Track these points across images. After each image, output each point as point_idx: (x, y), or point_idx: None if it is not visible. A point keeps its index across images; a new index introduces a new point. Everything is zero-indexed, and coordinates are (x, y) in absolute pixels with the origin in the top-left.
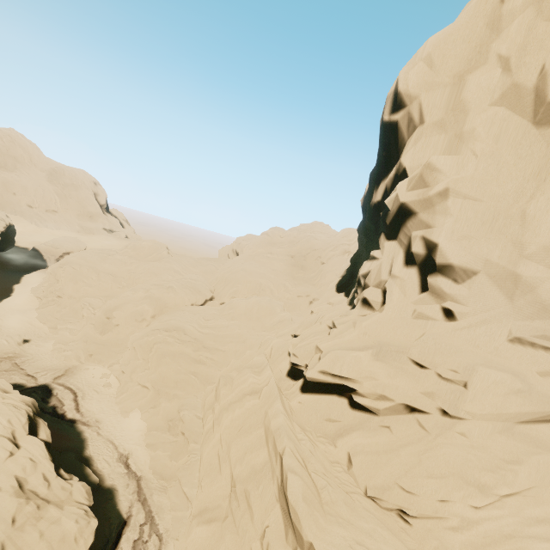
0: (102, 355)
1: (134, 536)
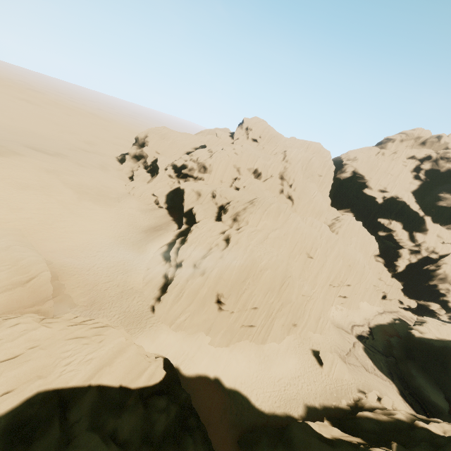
0: (329, 304)
1: (401, 317)
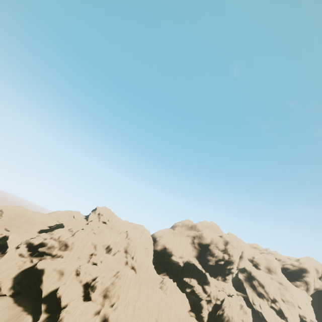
0: None
1: None
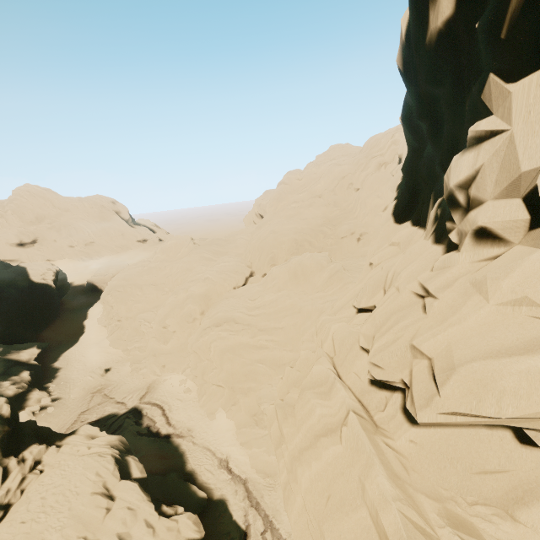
0: (173, 363)
1: None
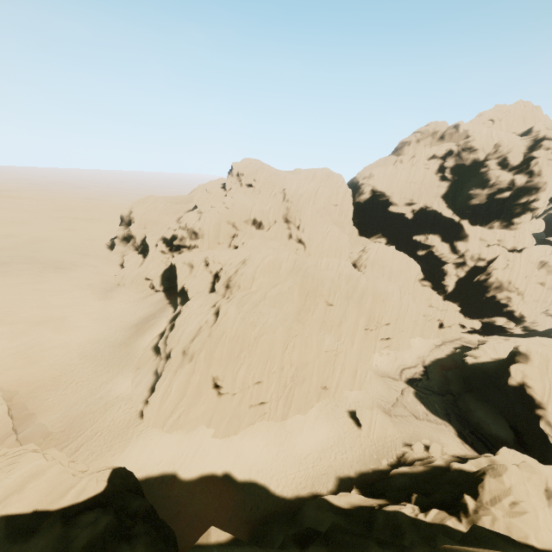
0: (368, 352)
1: (465, 343)
